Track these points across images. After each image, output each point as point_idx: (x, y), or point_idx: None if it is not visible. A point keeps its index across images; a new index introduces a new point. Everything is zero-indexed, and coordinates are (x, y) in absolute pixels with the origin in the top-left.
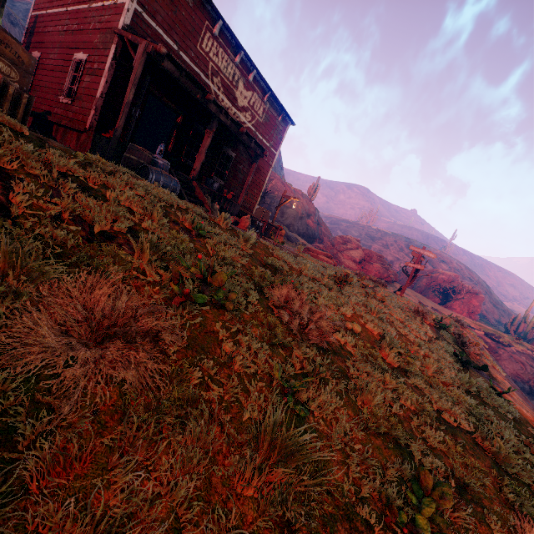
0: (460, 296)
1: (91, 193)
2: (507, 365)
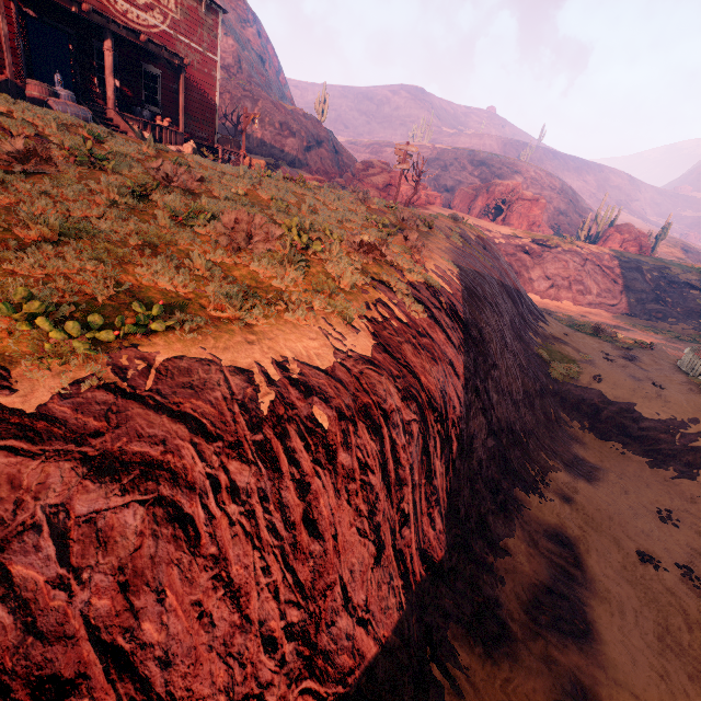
0: (518, 207)
1: (3, 115)
2: (550, 266)
